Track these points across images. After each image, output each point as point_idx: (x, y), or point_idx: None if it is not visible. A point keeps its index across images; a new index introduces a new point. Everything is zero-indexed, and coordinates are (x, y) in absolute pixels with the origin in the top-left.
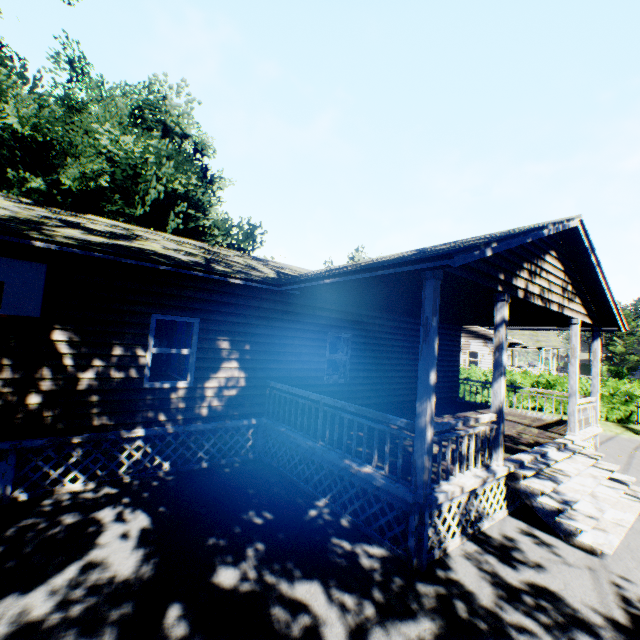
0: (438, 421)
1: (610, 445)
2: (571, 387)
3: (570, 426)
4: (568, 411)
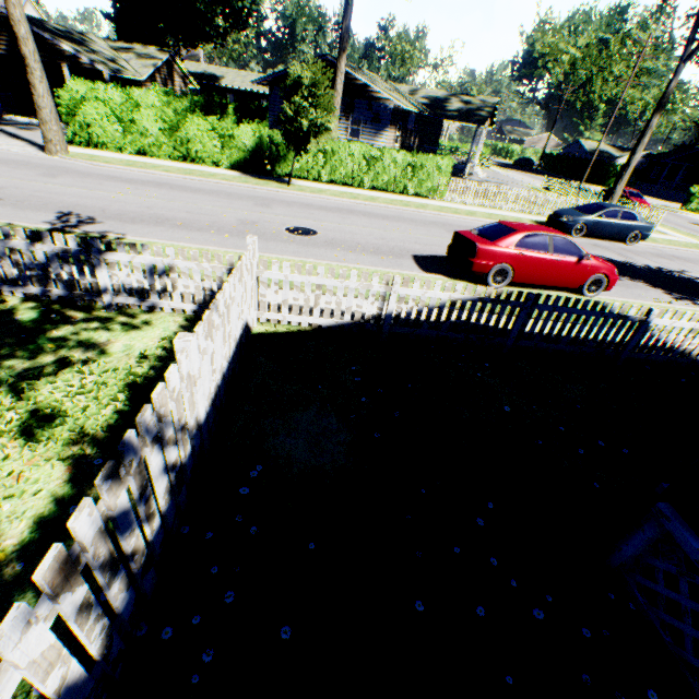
0: None
1: None
2: (478, 149)
3: (475, 160)
4: (476, 156)
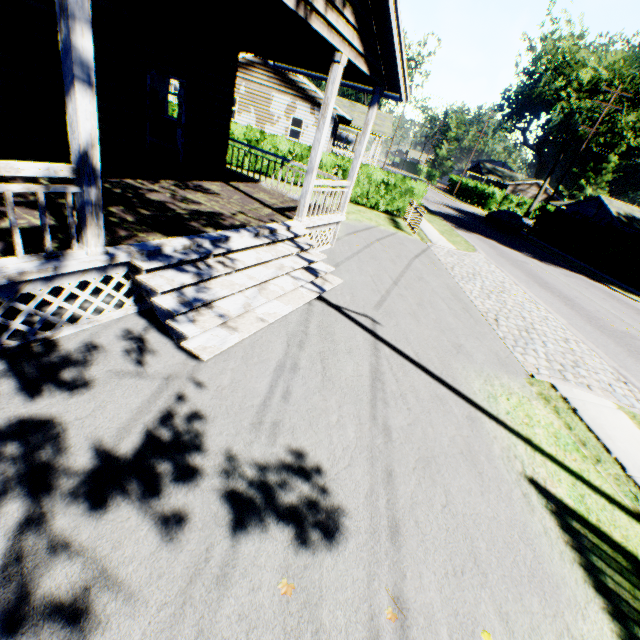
0: (136, 186)
1: (361, 235)
2: (312, 162)
3: (300, 211)
4: (302, 193)
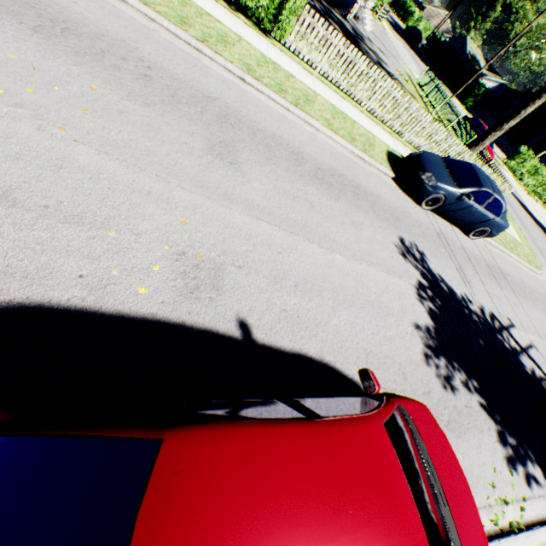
0: None
1: None
2: None
3: (371, 0)
4: None
